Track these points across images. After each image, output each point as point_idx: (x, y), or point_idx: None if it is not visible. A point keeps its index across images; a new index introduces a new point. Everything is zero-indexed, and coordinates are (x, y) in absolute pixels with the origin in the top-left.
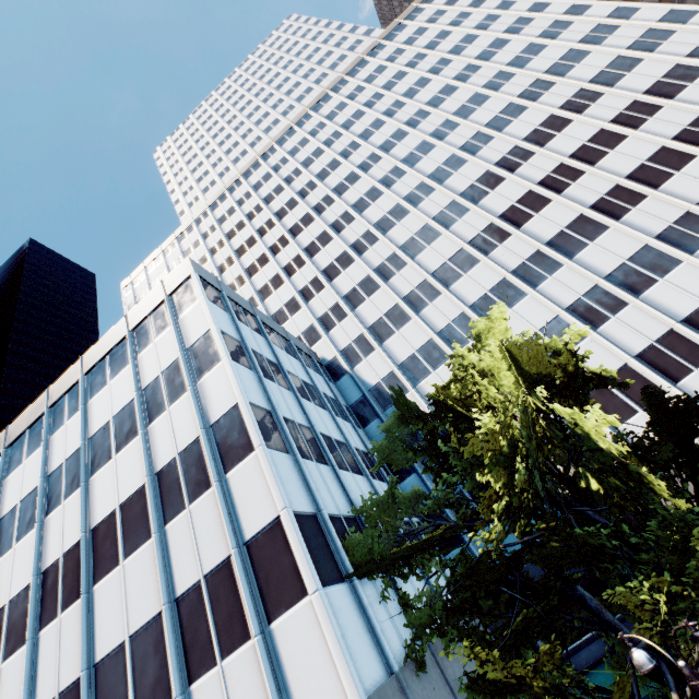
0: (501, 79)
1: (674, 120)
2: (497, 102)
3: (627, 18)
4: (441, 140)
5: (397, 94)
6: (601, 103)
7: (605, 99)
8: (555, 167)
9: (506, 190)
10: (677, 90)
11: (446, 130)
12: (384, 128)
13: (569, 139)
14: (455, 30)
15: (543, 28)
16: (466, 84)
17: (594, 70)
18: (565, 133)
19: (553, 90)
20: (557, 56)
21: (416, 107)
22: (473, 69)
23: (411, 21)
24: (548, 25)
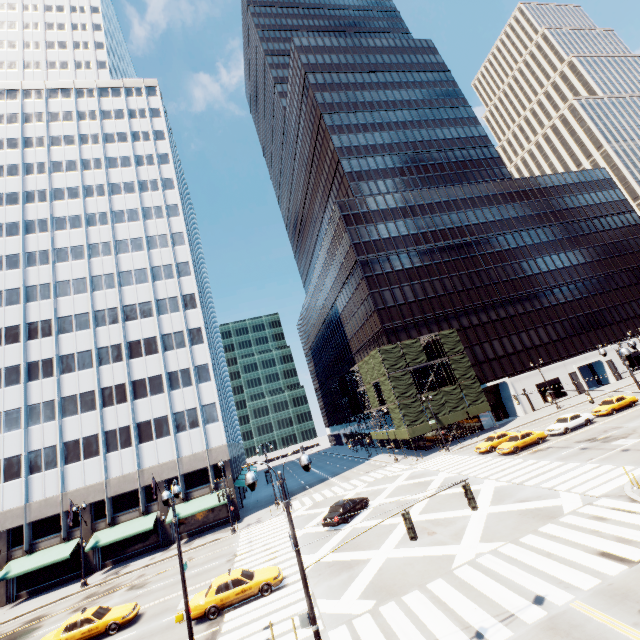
0: (101, 220)
1: (112, 337)
2: (80, 236)
3: (177, 245)
4: (27, 234)
5: (51, 156)
6: (108, 293)
7: (111, 293)
8: (46, 319)
9: (11, 313)
10: (134, 318)
11: (37, 228)
12: (13, 180)
13: (72, 305)
14: (131, 143)
15: (153, 204)
16: (83, 202)
17: (131, 266)
18: (75, 298)
19: (106, 259)
20: (134, 235)
21: (46, 185)
22: (101, 192)
23: (127, 95)
24: (157, 205)
